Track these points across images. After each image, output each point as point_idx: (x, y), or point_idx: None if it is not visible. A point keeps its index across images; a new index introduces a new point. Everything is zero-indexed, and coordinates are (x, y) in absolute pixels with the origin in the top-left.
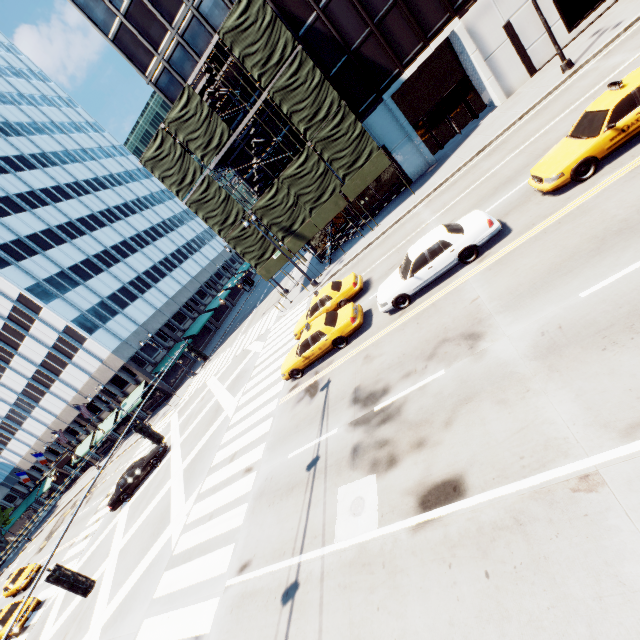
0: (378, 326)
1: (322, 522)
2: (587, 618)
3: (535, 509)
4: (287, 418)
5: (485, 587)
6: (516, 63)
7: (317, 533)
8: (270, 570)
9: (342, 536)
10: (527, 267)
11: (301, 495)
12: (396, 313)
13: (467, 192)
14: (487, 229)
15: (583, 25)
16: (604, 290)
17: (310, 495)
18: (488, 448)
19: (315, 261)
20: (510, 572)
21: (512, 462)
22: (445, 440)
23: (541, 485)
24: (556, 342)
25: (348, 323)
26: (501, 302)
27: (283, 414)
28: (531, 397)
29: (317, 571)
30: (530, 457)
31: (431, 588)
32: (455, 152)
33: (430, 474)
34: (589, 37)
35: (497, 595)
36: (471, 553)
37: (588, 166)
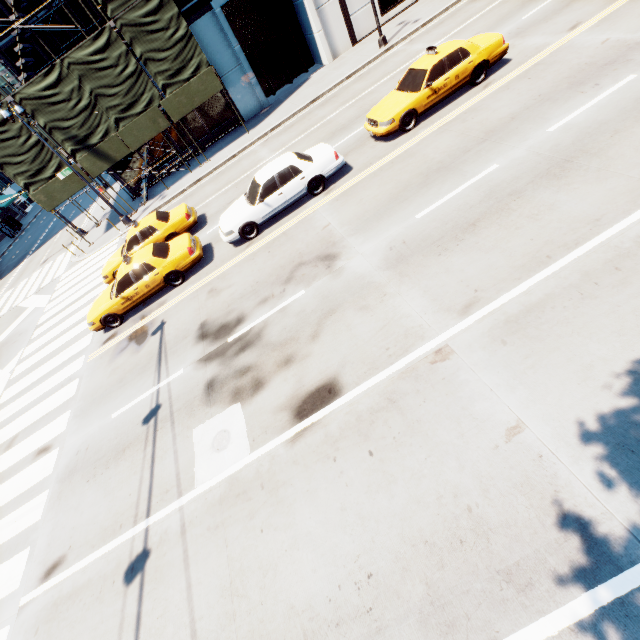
0: (222, 259)
1: (175, 472)
2: (455, 454)
3: (404, 386)
4: (104, 374)
5: (371, 464)
6: (342, 26)
7: (169, 486)
8: (100, 554)
9: (205, 477)
10: (371, 197)
11: (139, 453)
12: (243, 244)
13: (306, 135)
14: (334, 161)
15: (391, 14)
16: (433, 212)
17: (153, 449)
18: (357, 348)
19: (124, 197)
20: (391, 443)
21: (380, 354)
22: (314, 351)
23: (407, 366)
24: (403, 254)
25: (185, 254)
26: (352, 226)
27: (96, 371)
28: (389, 299)
29: (175, 526)
30: (395, 347)
31: (319, 487)
32: (289, 98)
33: (303, 385)
34: (396, 25)
35: (382, 466)
36: (354, 441)
37: (411, 118)
